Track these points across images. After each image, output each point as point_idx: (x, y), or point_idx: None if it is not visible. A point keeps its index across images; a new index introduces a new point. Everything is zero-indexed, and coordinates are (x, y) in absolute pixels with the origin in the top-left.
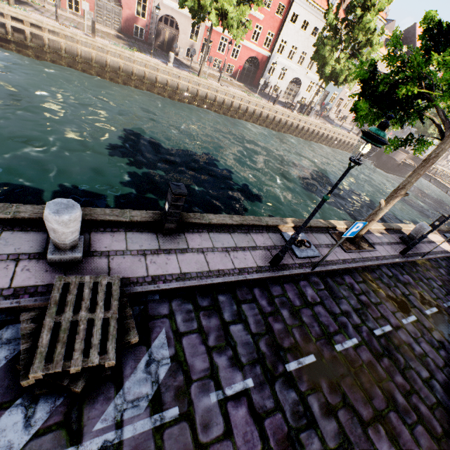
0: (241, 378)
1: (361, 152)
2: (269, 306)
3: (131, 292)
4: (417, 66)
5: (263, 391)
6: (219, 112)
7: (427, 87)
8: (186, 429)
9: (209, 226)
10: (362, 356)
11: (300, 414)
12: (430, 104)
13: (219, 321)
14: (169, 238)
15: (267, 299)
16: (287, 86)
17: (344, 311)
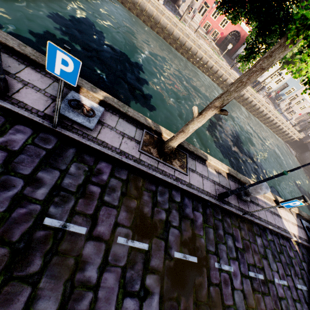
0: None
1: None
2: None
3: None
4: None
5: None
6: (184, 55)
7: None
8: None
9: None
10: None
11: None
12: None
13: None
14: None
15: None
16: None
17: (36, 177)
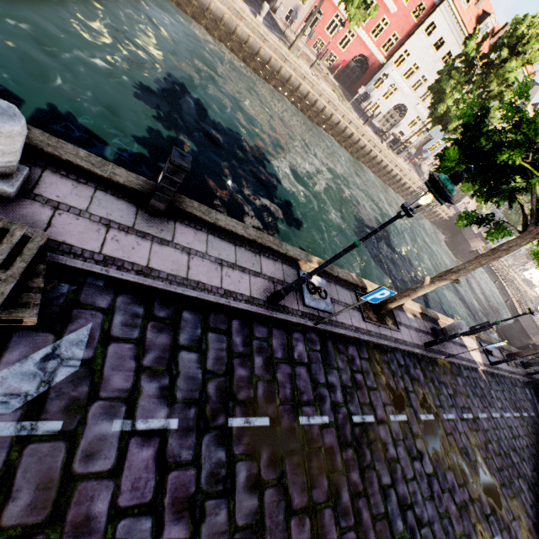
0: (165, 415)
1: (419, 201)
2: (243, 346)
3: (65, 263)
4: (533, 131)
5: (186, 438)
6: (297, 105)
7: (534, 164)
8: (61, 451)
9: (214, 226)
10: (325, 439)
11: (219, 478)
12: (528, 187)
13: (170, 341)
14: (153, 219)
15: (244, 337)
16: (388, 110)
17: (330, 383)
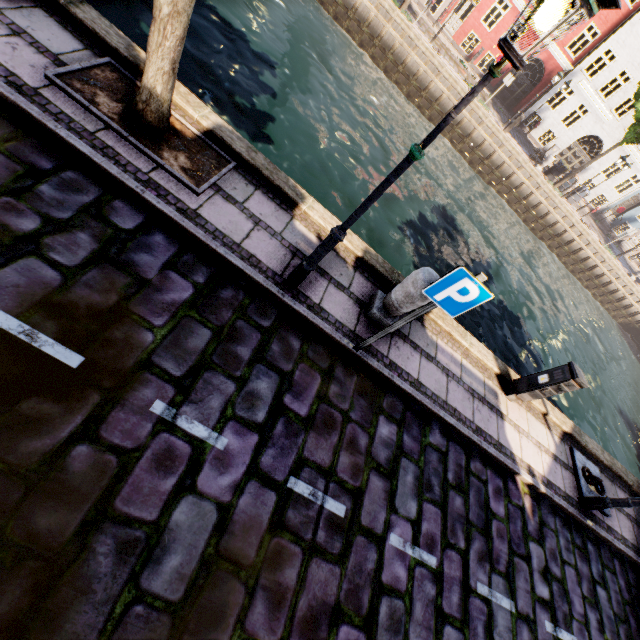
0: None
1: None
2: None
3: None
4: None
5: None
6: (401, 88)
7: None
8: None
9: None
10: None
11: None
12: None
13: None
14: None
15: None
16: (571, 145)
17: None
